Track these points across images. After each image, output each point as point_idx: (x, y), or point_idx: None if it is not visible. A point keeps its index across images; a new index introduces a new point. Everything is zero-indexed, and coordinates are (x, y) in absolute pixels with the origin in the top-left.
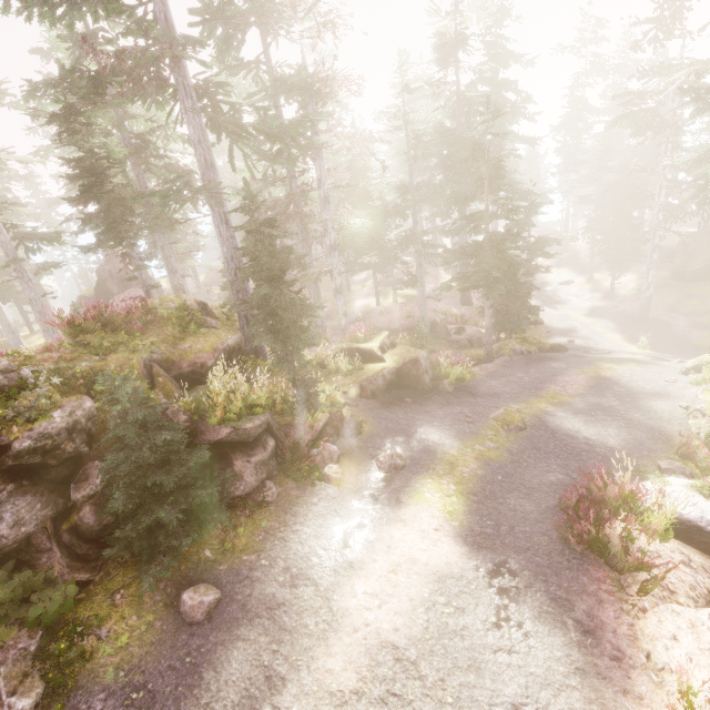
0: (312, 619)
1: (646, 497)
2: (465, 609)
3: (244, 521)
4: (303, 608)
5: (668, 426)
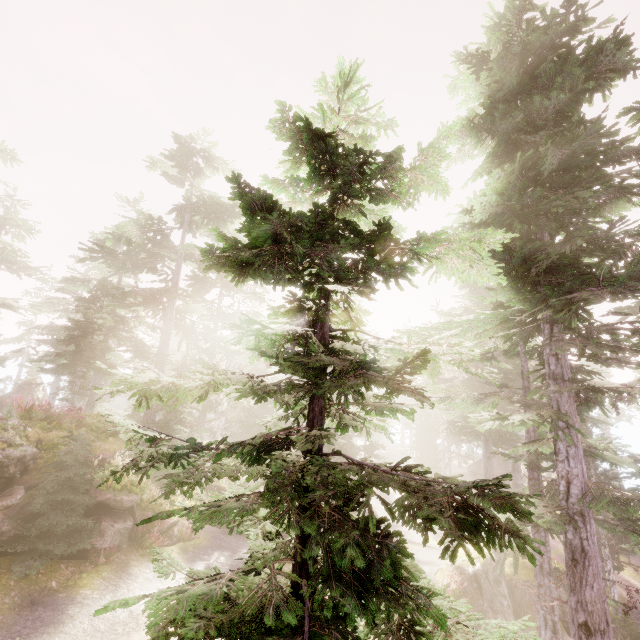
0: (121, 627)
1: None
2: None
3: (90, 570)
4: (117, 621)
5: None
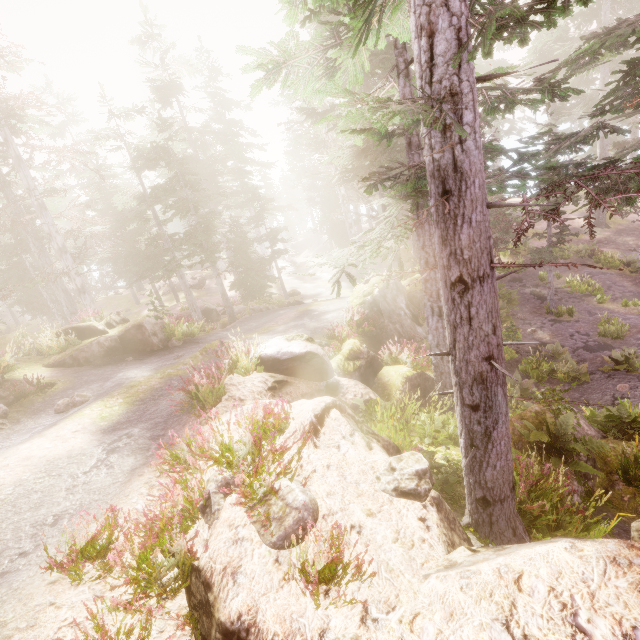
0: None
1: (237, 348)
2: (62, 474)
3: None
4: None
5: (330, 324)
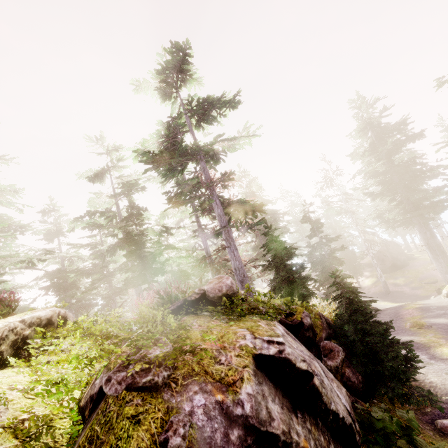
0: None
1: None
2: None
3: None
4: None
5: None
